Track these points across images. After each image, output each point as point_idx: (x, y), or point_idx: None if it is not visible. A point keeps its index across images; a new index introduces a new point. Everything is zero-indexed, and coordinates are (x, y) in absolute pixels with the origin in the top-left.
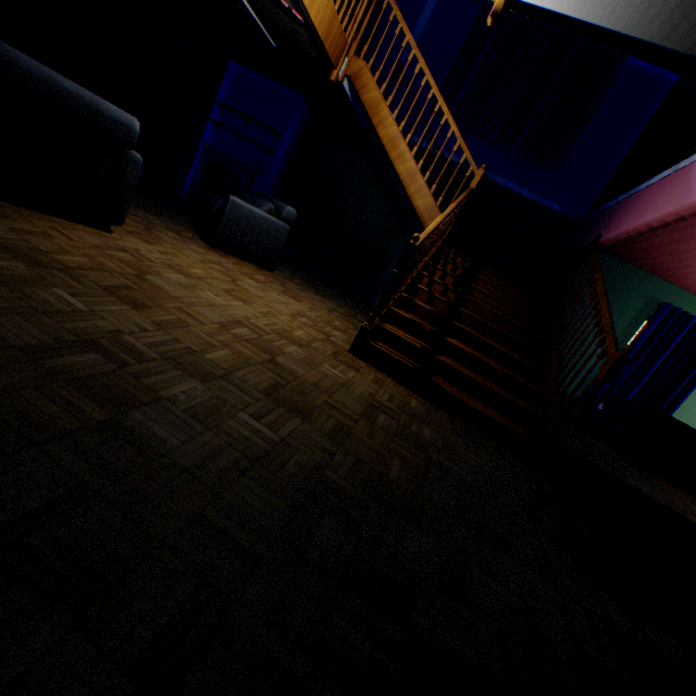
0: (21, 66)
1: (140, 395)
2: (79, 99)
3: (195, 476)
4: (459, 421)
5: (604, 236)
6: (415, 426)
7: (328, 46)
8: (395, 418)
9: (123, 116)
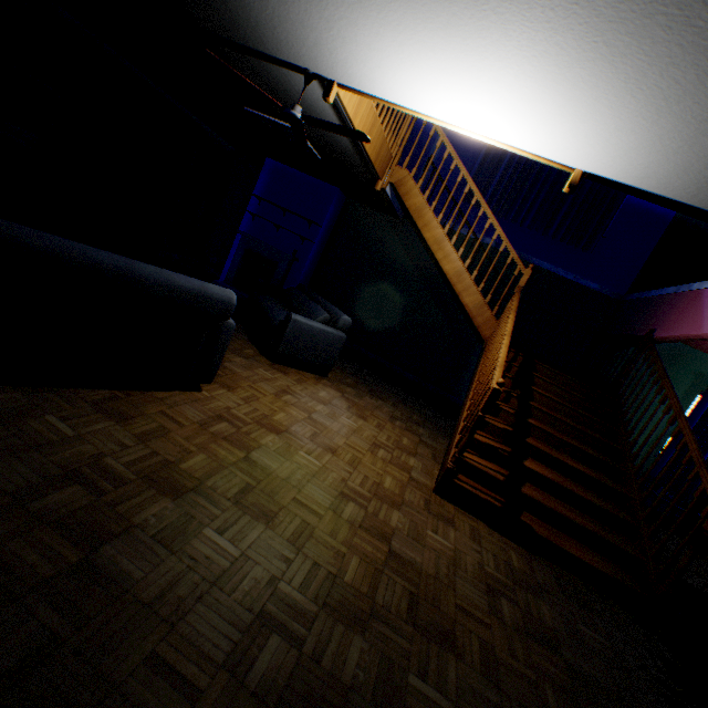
0: (146, 279)
1: (332, 694)
2: (190, 291)
3: None
4: (558, 569)
5: (658, 331)
6: (533, 605)
7: (377, 165)
8: (513, 599)
9: (224, 294)
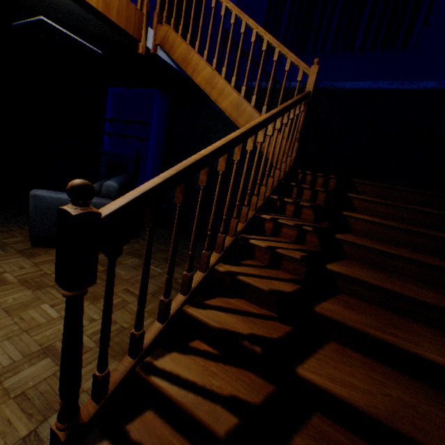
0: None
1: None
2: None
3: None
4: None
5: None
6: None
7: (115, 17)
8: None
9: None
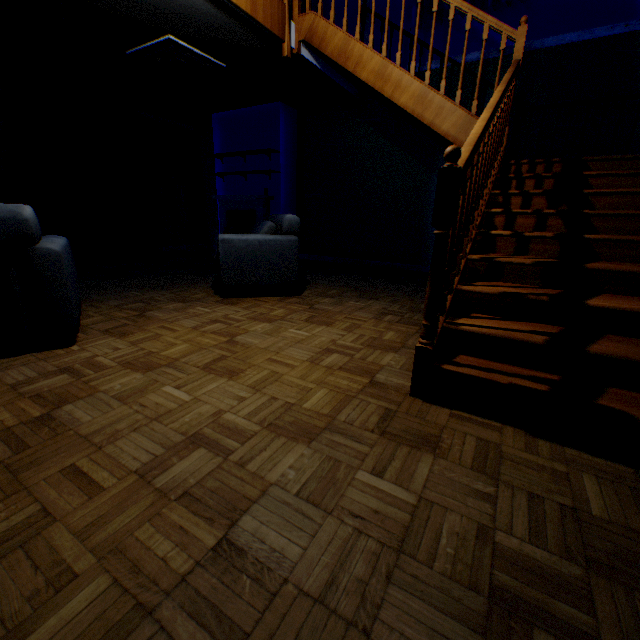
0: None
1: None
2: None
3: None
4: None
5: None
6: None
7: (261, 18)
8: (582, 633)
9: (1, 210)
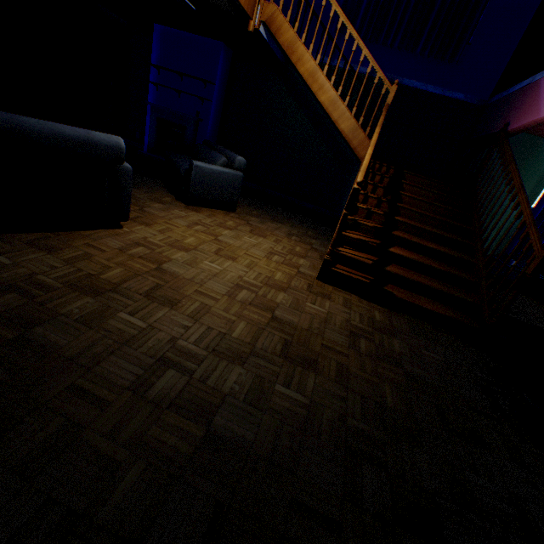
0: (32, 130)
1: (213, 399)
2: (78, 139)
3: (275, 464)
4: (413, 319)
5: (512, 124)
6: (387, 341)
7: (243, 1)
8: (370, 339)
9: (111, 140)
